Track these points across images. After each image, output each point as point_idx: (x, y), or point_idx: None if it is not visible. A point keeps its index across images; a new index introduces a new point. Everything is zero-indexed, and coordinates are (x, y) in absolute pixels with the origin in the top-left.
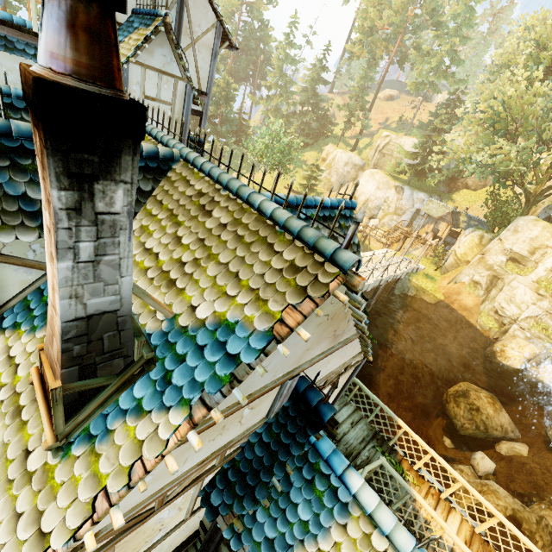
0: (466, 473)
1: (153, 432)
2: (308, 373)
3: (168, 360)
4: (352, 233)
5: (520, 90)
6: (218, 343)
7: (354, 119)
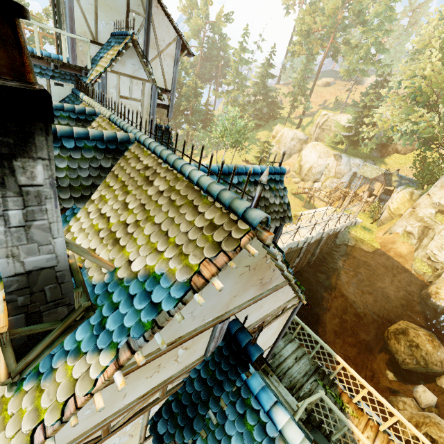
0: (408, 404)
1: (85, 372)
2: (241, 317)
3: (105, 308)
4: (259, 193)
5: (437, 68)
6: (145, 293)
7: (297, 103)
